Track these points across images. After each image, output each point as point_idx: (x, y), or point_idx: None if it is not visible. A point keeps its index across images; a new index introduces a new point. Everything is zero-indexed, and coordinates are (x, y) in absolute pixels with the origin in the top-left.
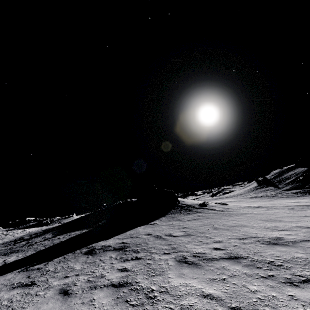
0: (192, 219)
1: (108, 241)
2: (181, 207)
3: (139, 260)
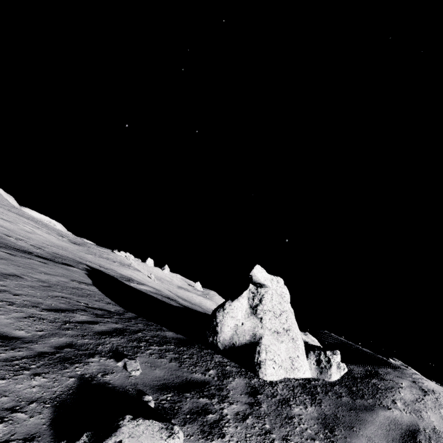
0: (11, 276)
1: (78, 270)
2: (167, 341)
3: (4, 243)
